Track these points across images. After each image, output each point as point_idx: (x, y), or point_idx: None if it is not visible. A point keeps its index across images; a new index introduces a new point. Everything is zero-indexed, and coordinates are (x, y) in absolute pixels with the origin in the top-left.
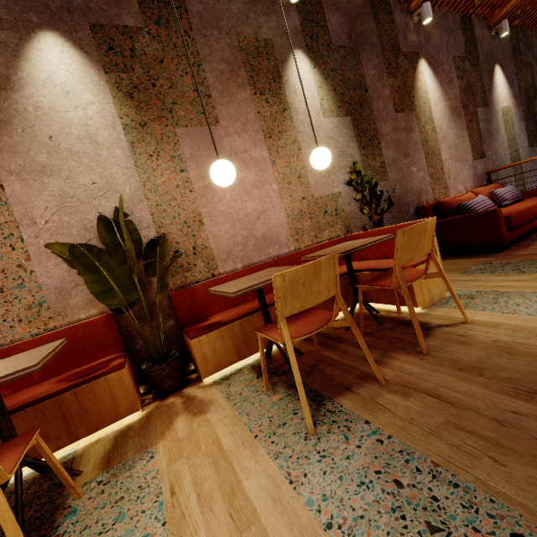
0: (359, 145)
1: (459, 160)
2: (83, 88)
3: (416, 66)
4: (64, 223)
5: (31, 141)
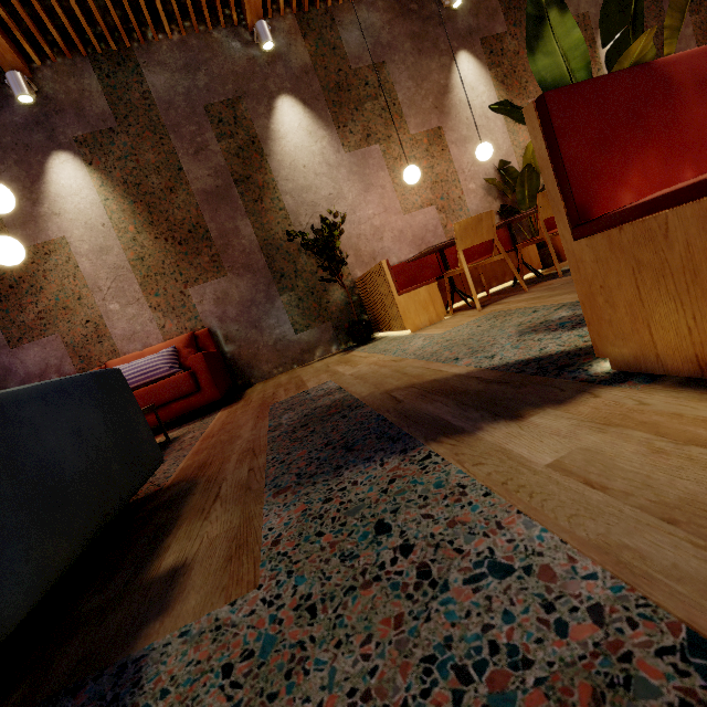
0: None
1: None
2: (479, 84)
3: None
4: (476, 172)
5: (459, 123)
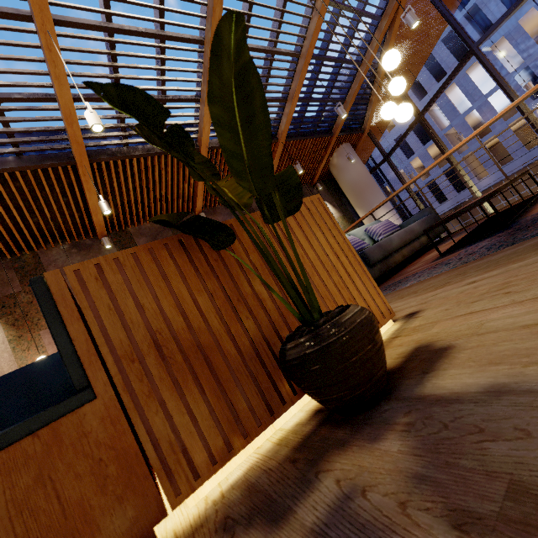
0: None
1: None
2: None
3: None
4: None
5: None
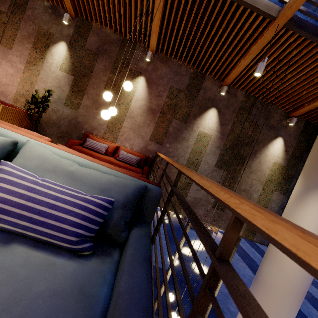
0: (71, 89)
1: (136, 133)
2: None
3: (135, 77)
4: None
5: None
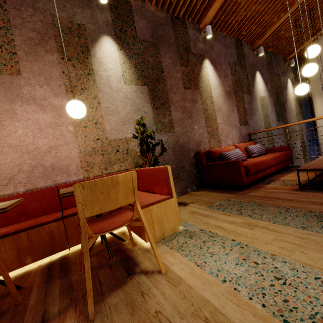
0: (153, 106)
1: (229, 124)
2: None
3: (202, 63)
4: None
5: None
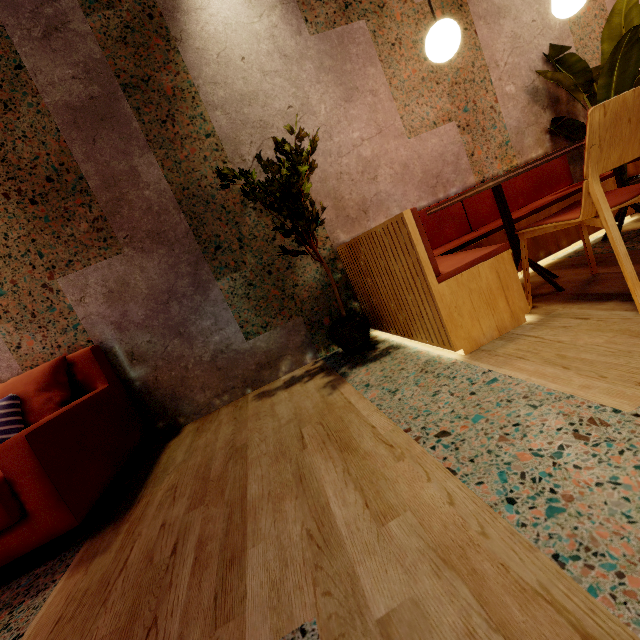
0: None
1: None
2: None
3: None
4: (515, 65)
5: None
